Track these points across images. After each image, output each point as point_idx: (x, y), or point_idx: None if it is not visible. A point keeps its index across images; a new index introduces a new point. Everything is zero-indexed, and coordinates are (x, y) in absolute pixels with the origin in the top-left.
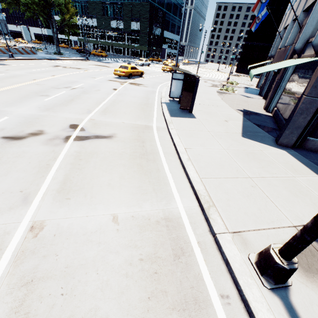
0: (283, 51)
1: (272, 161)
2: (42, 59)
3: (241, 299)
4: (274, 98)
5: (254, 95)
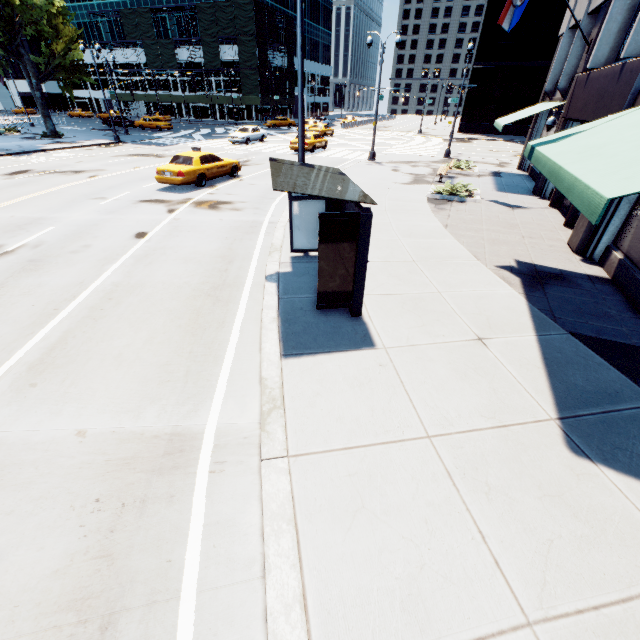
0: (613, 75)
1: None
2: None
3: None
4: (607, 221)
5: (525, 197)
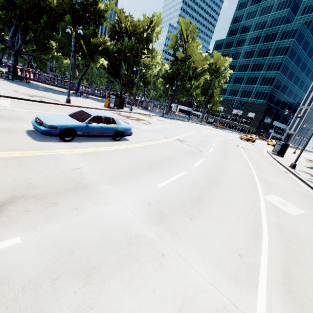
0: None
1: (311, 170)
2: (198, 124)
3: (284, 167)
4: None
5: None
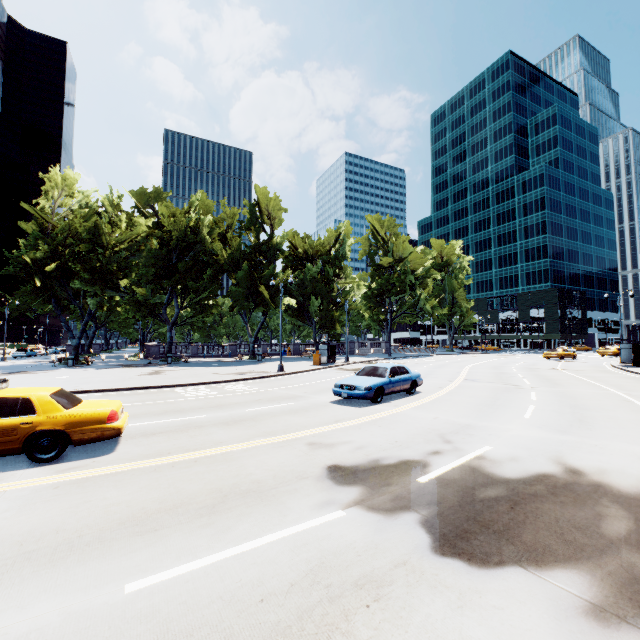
0: None
1: None
2: (451, 354)
3: None
4: None
5: None
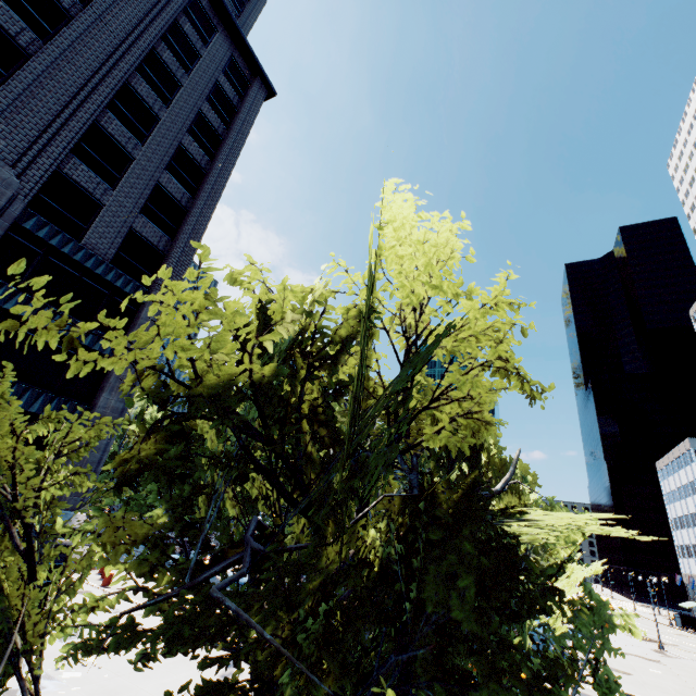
0: None
1: None
2: None
3: None
4: None
5: None
